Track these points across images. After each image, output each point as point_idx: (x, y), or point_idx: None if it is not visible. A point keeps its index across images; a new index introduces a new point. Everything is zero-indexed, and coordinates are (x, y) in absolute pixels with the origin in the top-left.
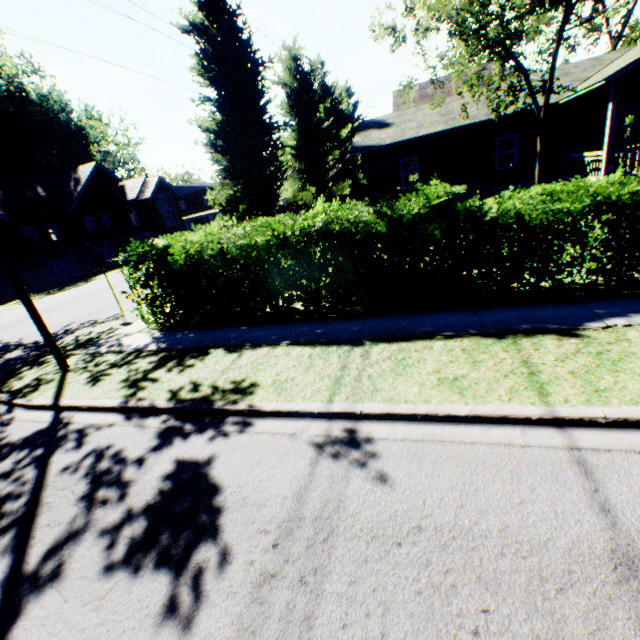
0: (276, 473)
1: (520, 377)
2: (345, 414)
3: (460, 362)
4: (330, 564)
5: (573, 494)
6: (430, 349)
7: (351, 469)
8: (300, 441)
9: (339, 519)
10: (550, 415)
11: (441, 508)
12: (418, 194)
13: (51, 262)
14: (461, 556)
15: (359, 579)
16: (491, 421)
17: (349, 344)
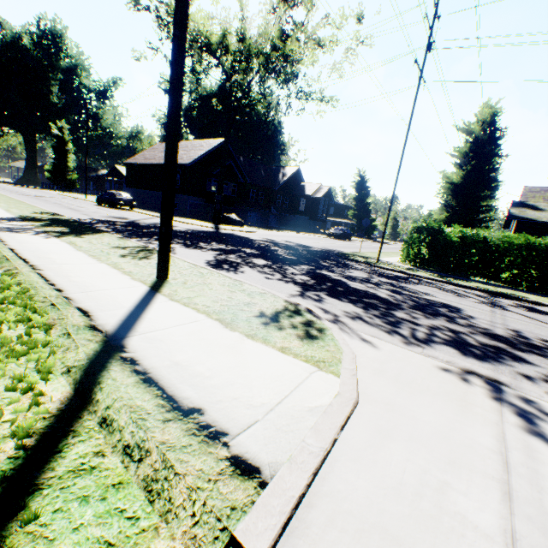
0: None
1: None
2: None
3: None
4: None
5: None
6: None
7: None
8: None
9: None
10: None
11: None
12: None
13: (252, 213)
14: None
15: None
16: None
17: None
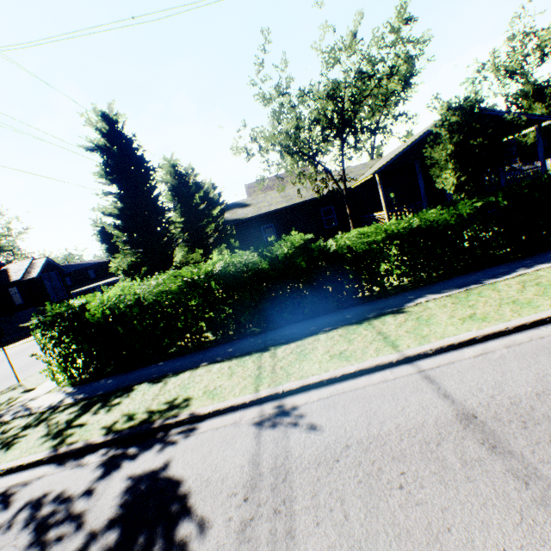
0: (229, 453)
1: (379, 341)
2: (271, 396)
3: (340, 343)
4: (294, 492)
5: (428, 394)
6: (318, 340)
7: (288, 429)
8: (241, 425)
9: (290, 462)
10: (402, 356)
11: (357, 429)
12: (285, 240)
13: None
14: (378, 450)
15: (318, 492)
16: (371, 371)
17: (258, 352)
